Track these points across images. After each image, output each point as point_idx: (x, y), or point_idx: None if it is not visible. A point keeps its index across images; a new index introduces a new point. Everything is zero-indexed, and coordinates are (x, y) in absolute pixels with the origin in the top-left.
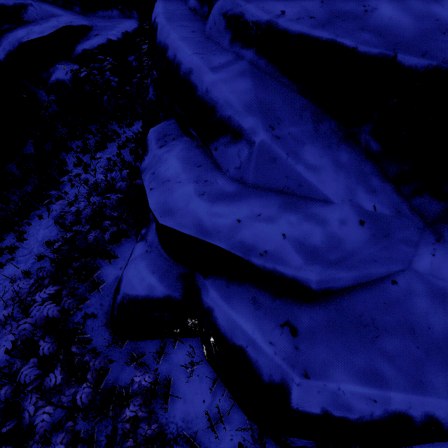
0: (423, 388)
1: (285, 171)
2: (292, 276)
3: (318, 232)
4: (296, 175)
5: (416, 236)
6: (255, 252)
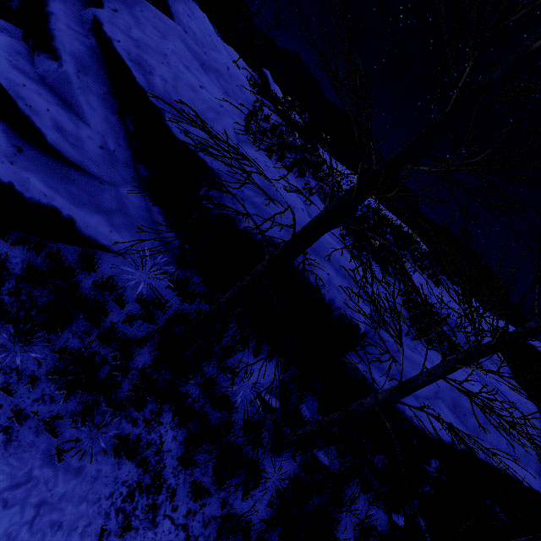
0: (77, 207)
1: (73, 94)
2: (39, 126)
3: (71, 127)
4: (78, 100)
5: (129, 179)
6: (24, 102)
